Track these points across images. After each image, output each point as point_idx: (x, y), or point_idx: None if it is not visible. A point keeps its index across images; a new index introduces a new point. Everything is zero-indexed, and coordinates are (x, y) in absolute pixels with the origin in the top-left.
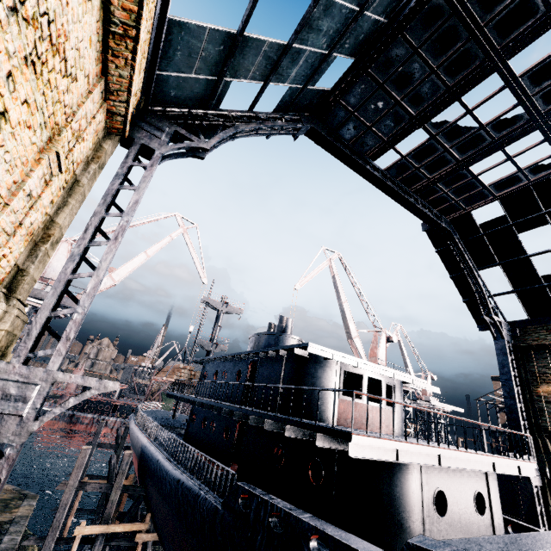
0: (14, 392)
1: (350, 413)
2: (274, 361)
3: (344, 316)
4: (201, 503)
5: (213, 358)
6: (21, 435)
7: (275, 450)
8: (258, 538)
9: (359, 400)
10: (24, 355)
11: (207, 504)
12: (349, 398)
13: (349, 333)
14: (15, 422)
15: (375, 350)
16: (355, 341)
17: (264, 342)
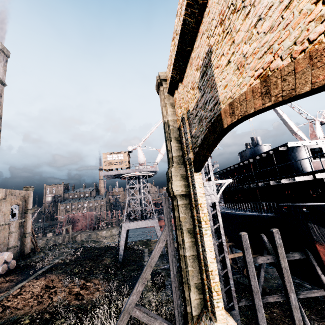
0: (208, 189)
1: (321, 166)
2: (266, 158)
3: (285, 122)
4: (262, 217)
5: (225, 169)
6: (216, 199)
7: (286, 192)
8: (300, 217)
9: (323, 159)
10: (204, 179)
11: (266, 216)
12: (317, 160)
13: (292, 130)
14: (213, 196)
15: (313, 133)
16: (297, 133)
17: (249, 153)
